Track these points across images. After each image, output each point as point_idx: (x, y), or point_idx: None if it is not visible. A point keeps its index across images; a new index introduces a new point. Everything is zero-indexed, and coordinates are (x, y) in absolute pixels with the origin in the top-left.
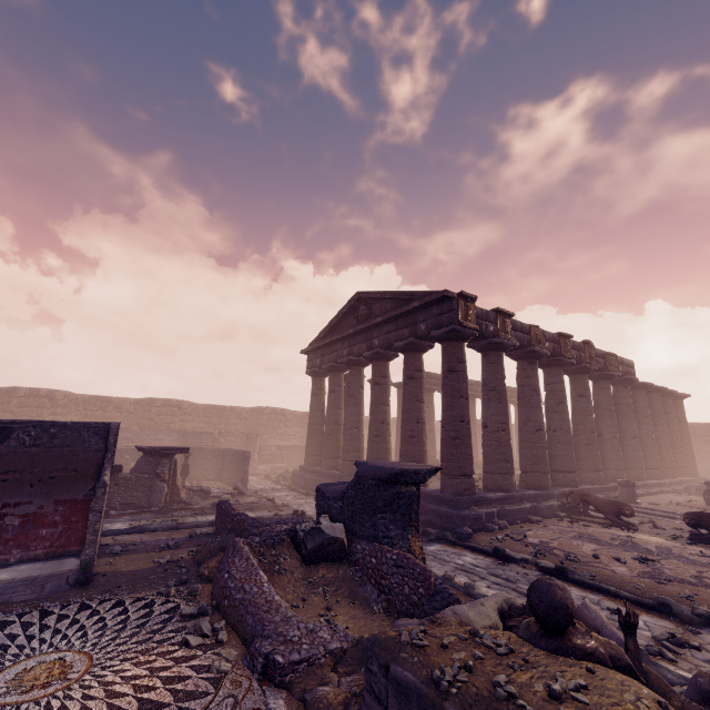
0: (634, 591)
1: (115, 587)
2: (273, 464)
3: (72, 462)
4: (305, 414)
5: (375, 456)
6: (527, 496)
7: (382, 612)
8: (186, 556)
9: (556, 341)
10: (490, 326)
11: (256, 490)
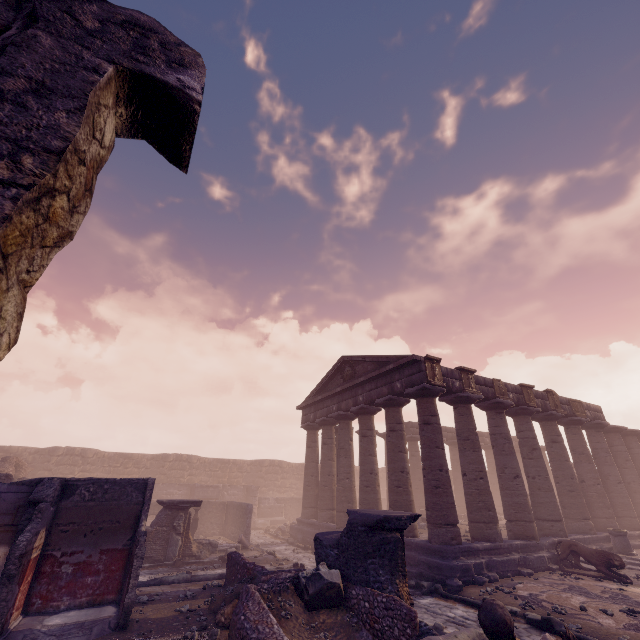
0: None
1: (148, 632)
2: (271, 517)
3: (117, 514)
4: (300, 465)
5: (366, 506)
6: (515, 546)
7: None
8: (203, 605)
9: (519, 391)
10: (456, 382)
11: (258, 544)
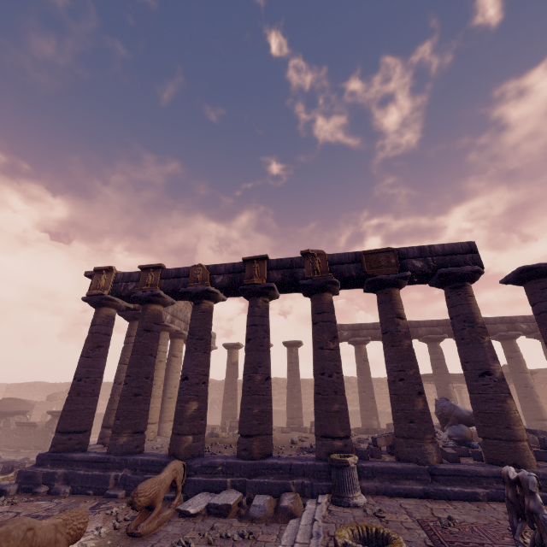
0: None
1: None
2: None
3: None
4: None
5: None
6: (132, 462)
7: None
8: None
9: (240, 269)
10: (132, 285)
11: None
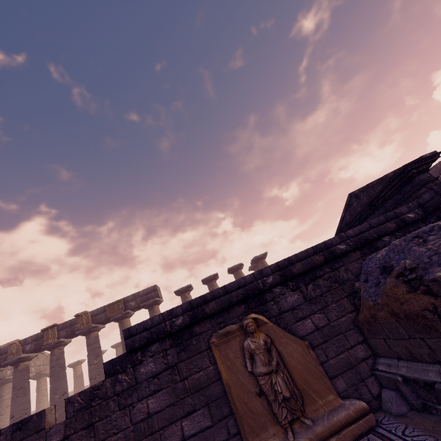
0: None
1: None
2: None
3: None
4: None
5: None
6: None
7: None
8: None
9: (41, 336)
10: None
11: None
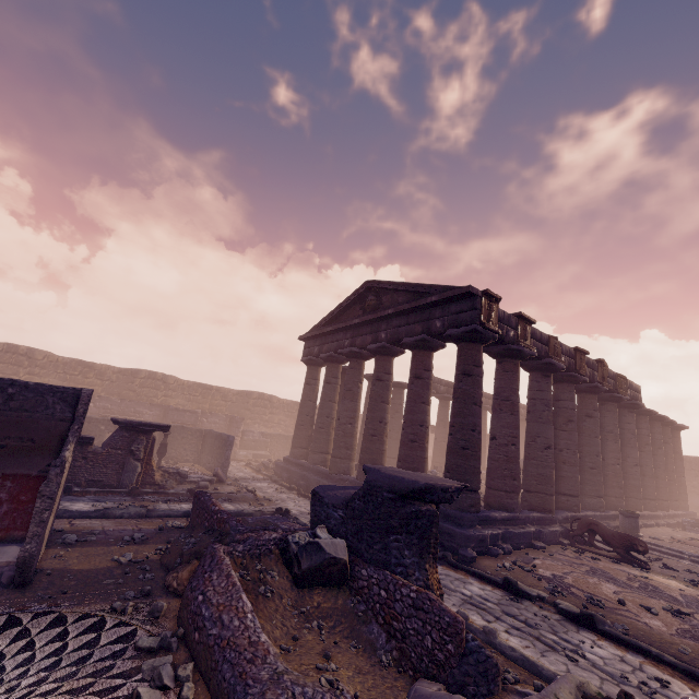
0: (680, 656)
1: (59, 593)
2: (255, 451)
3: (30, 430)
4: (293, 403)
5: (369, 456)
6: (531, 518)
7: (392, 666)
8: (153, 555)
9: (572, 355)
10: (511, 331)
11: (237, 479)
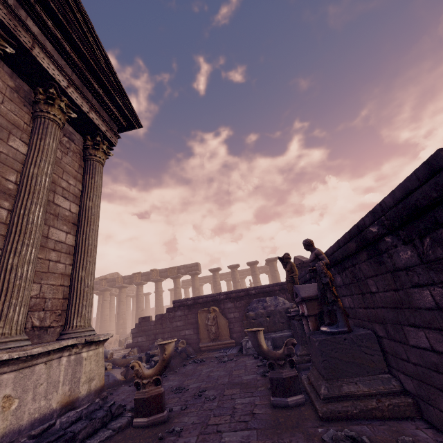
0: None
1: None
2: None
3: None
4: None
5: None
6: None
7: None
8: None
9: (132, 277)
10: (98, 286)
11: None
